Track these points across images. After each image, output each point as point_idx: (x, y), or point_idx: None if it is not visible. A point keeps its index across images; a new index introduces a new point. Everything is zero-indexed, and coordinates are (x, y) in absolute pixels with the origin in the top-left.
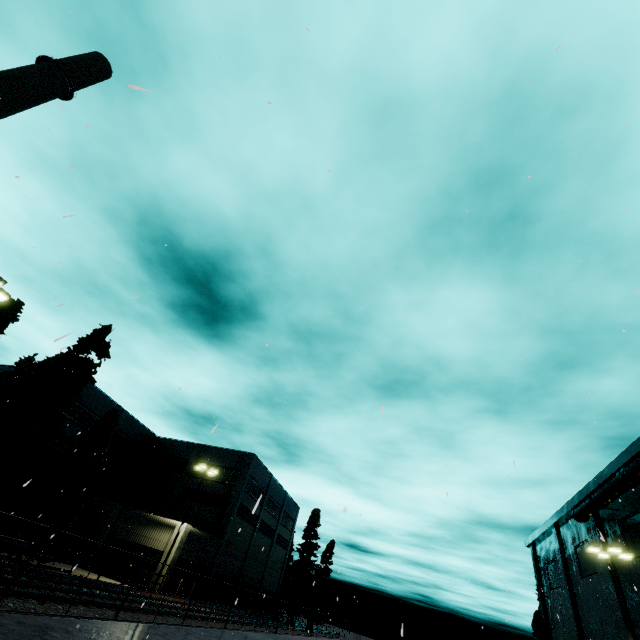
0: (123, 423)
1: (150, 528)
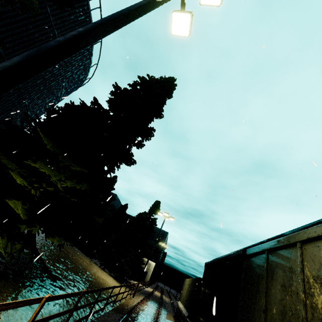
0: None
1: None
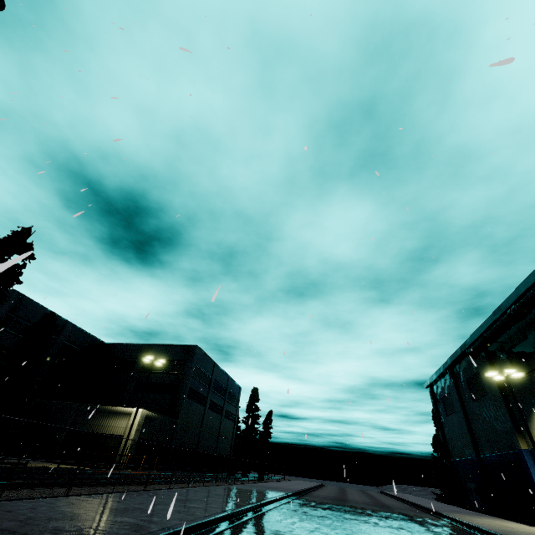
0: (69, 334)
1: (108, 418)
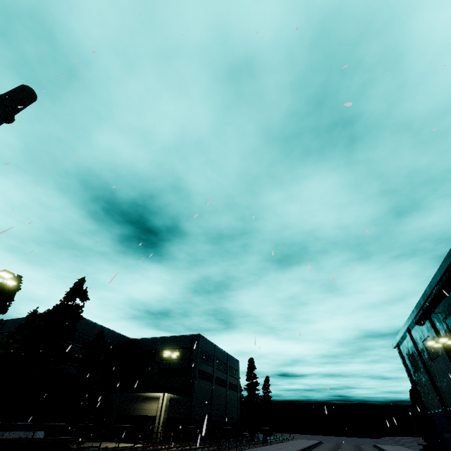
0: (107, 336)
1: (143, 403)
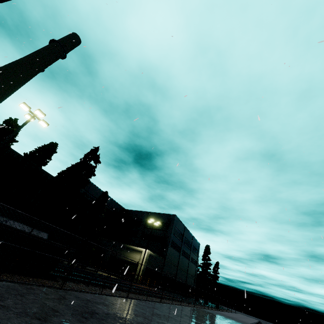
0: (109, 203)
1: (130, 252)
